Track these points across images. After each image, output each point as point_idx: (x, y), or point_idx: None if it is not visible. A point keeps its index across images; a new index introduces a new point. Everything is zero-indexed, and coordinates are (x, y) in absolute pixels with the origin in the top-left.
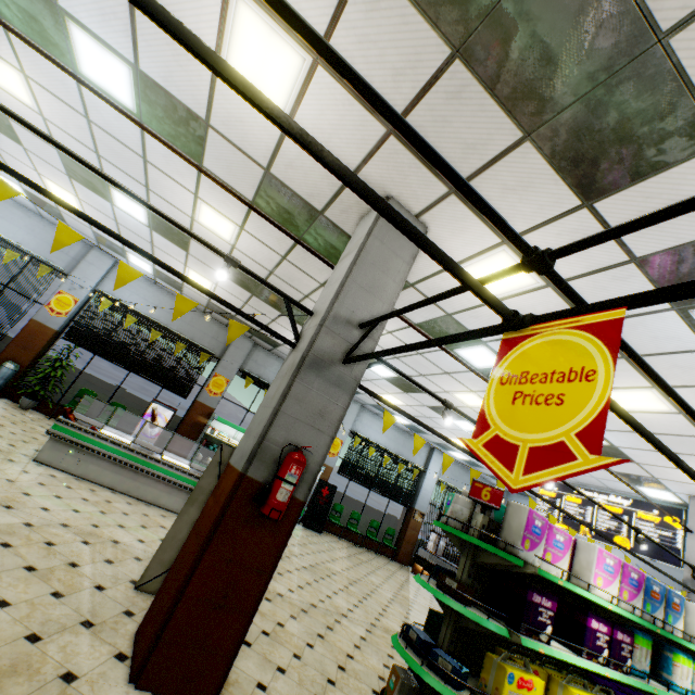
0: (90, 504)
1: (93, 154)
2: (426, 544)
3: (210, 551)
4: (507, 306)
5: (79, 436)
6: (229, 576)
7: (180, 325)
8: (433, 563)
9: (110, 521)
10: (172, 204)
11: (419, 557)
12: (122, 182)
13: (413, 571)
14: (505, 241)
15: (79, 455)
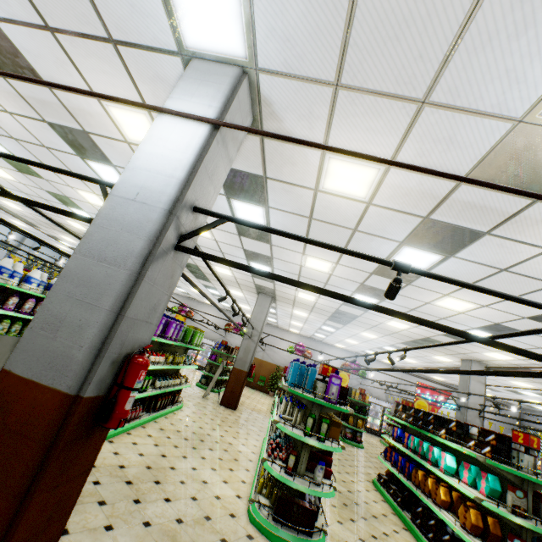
0: None
1: None
2: None
3: None
4: None
5: None
6: None
7: None
8: None
9: None
10: None
11: None
12: None
13: None
14: None
15: None
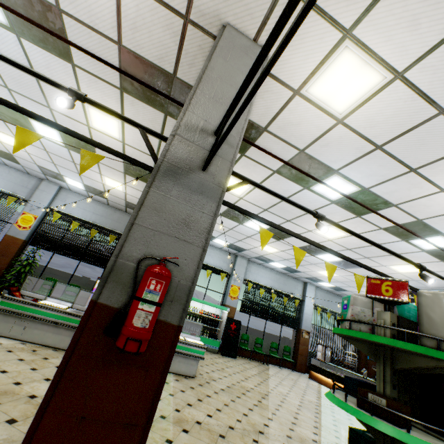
0: (24, 363)
1: (6, 90)
2: (315, 355)
3: (50, 410)
4: (355, 121)
5: (22, 307)
6: (83, 440)
7: (111, 223)
8: (324, 368)
9: (37, 377)
10: (70, 118)
11: (312, 365)
12: (33, 111)
13: (310, 377)
14: (346, 34)
15: (24, 323)
